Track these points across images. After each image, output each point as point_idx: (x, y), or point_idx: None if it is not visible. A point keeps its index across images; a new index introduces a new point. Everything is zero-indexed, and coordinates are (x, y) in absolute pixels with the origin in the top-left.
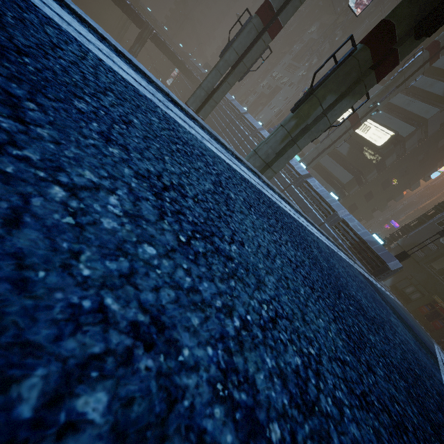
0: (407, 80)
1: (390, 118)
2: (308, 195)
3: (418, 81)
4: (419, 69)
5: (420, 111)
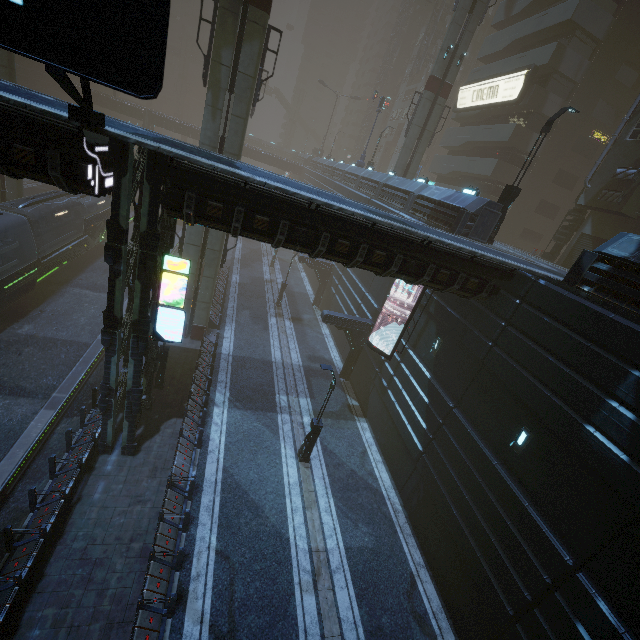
0: None
1: (522, 57)
2: (388, 198)
3: None
4: None
5: (556, 18)
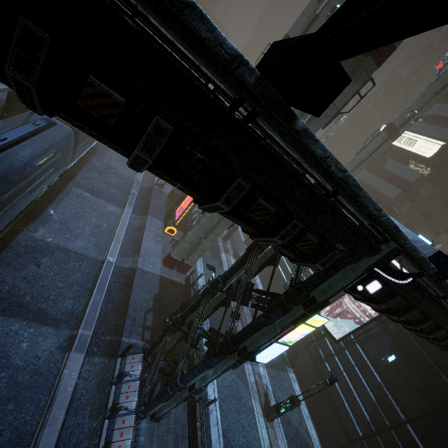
0: (447, 87)
1: (439, 130)
2: None
3: None
4: None
5: None
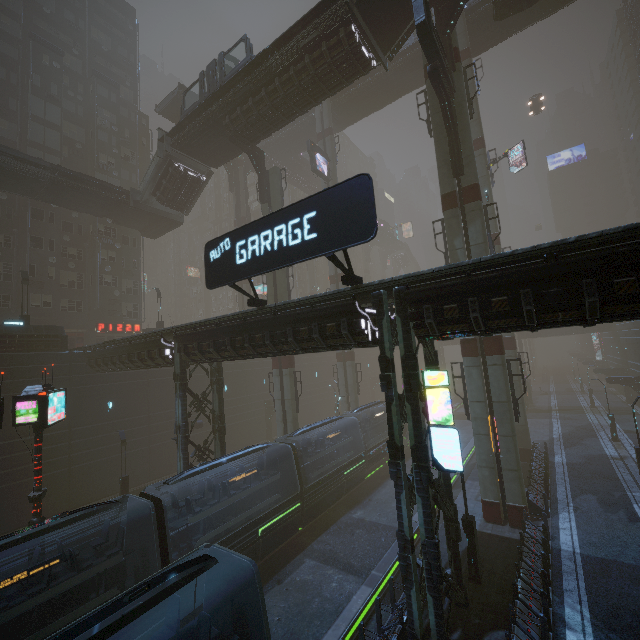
0: None
1: None
2: None
3: None
4: None
5: None
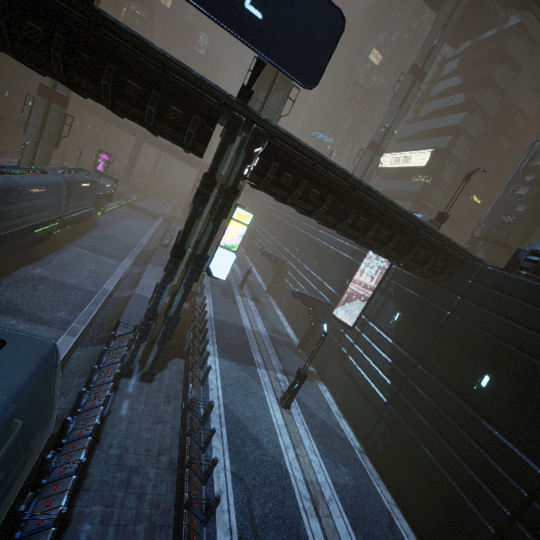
0: (407, 100)
1: (427, 142)
2: None
3: (439, 104)
4: (411, 88)
5: (450, 122)
